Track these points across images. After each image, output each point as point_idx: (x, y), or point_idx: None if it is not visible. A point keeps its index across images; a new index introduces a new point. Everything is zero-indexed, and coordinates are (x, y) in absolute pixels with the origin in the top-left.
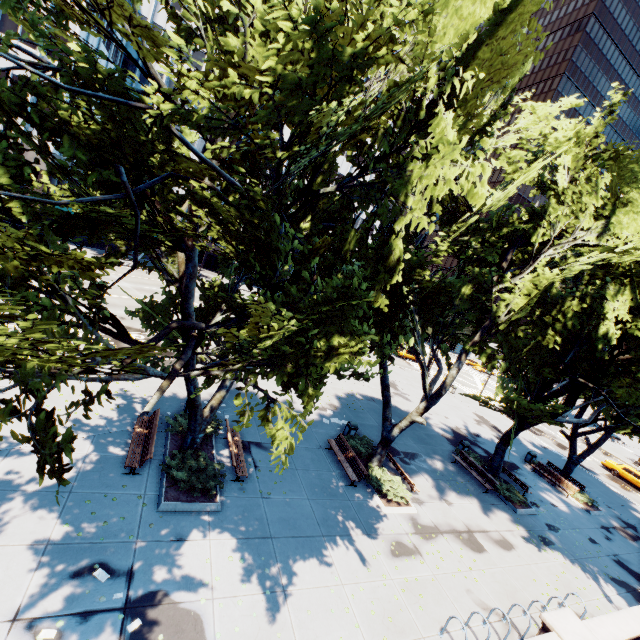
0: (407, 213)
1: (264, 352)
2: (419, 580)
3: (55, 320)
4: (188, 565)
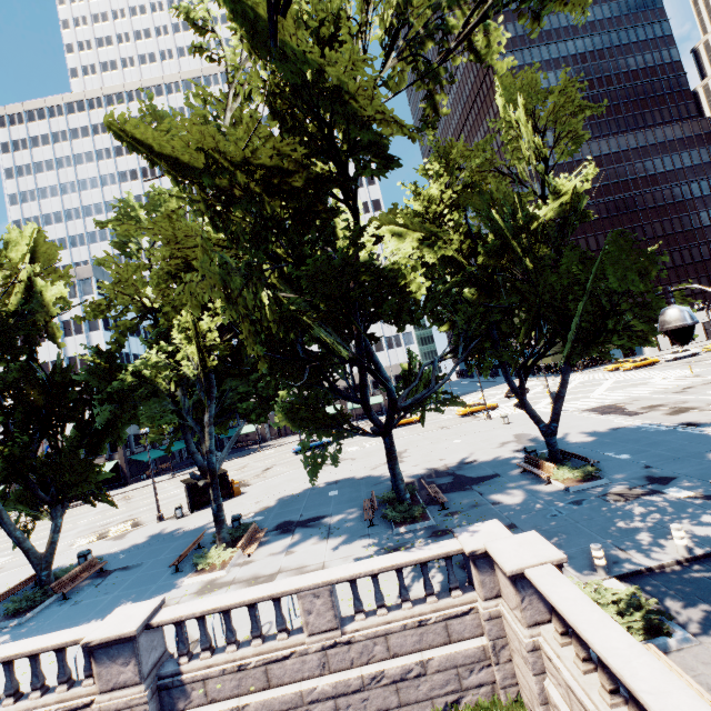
0: None
1: None
2: None
3: None
4: None
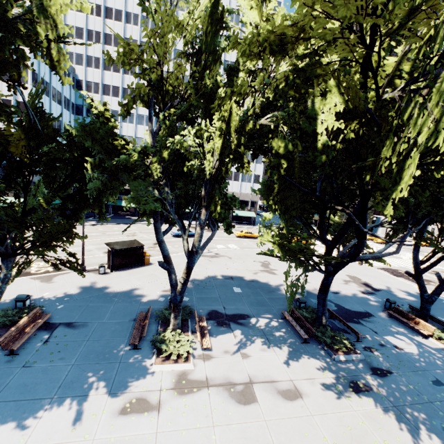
0: None
1: None
2: (130, 439)
3: None
4: None
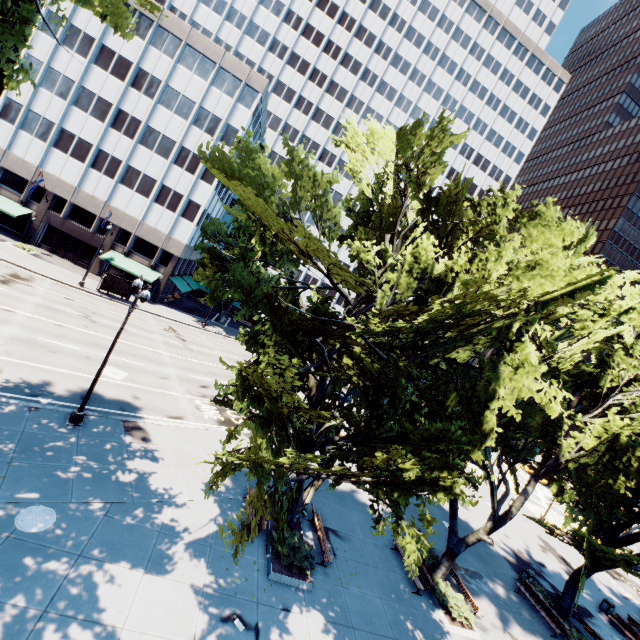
0: (501, 393)
1: (389, 473)
2: None
3: (283, 441)
4: (294, 634)
